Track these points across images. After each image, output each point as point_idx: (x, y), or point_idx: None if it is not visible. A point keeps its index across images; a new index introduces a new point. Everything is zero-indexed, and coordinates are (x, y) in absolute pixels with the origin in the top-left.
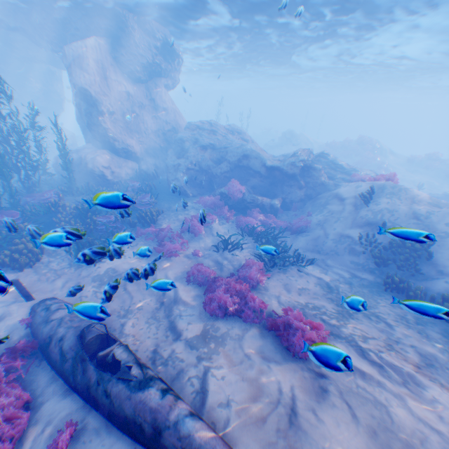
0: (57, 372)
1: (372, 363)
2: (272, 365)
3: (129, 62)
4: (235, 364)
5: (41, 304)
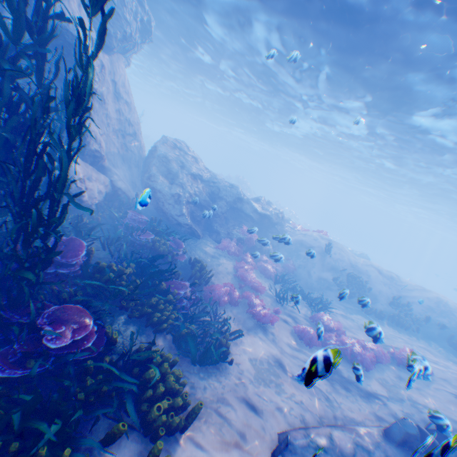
0: None
1: (434, 362)
2: (433, 386)
3: None
4: (425, 396)
5: (300, 450)
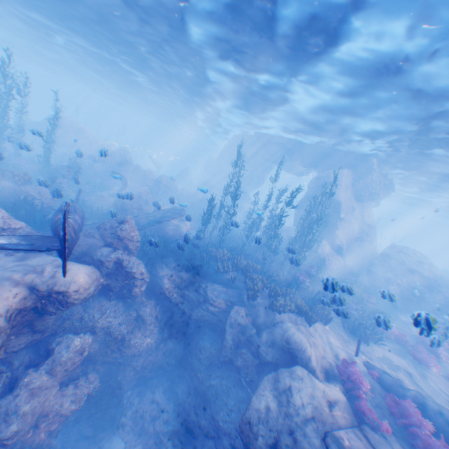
0: (444, 440)
1: None
2: None
3: (360, 188)
4: None
5: (373, 365)
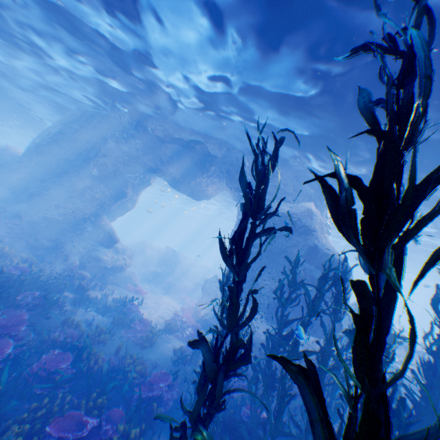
0: None
1: None
2: None
3: None
4: None
5: None
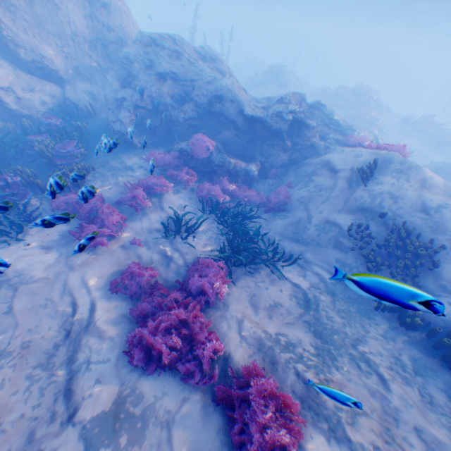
0: None
1: None
2: None
3: None
4: None
5: None
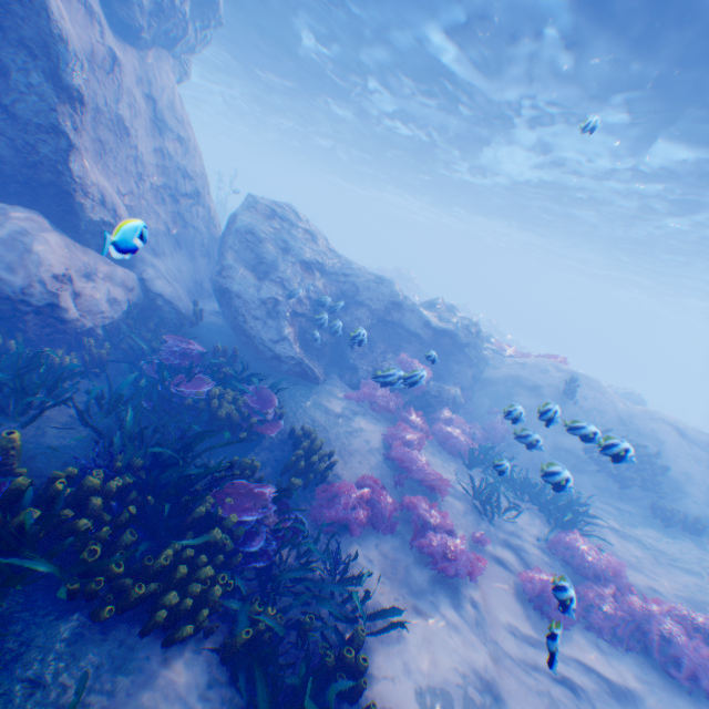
0: None
1: None
2: None
3: None
4: None
5: None
